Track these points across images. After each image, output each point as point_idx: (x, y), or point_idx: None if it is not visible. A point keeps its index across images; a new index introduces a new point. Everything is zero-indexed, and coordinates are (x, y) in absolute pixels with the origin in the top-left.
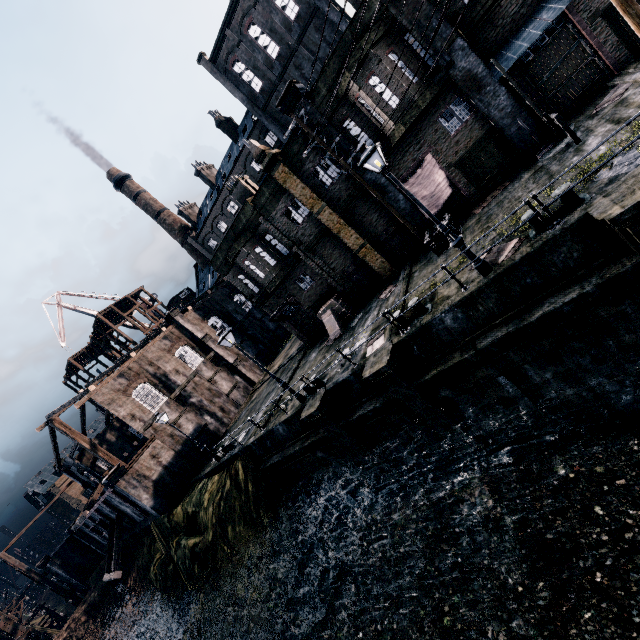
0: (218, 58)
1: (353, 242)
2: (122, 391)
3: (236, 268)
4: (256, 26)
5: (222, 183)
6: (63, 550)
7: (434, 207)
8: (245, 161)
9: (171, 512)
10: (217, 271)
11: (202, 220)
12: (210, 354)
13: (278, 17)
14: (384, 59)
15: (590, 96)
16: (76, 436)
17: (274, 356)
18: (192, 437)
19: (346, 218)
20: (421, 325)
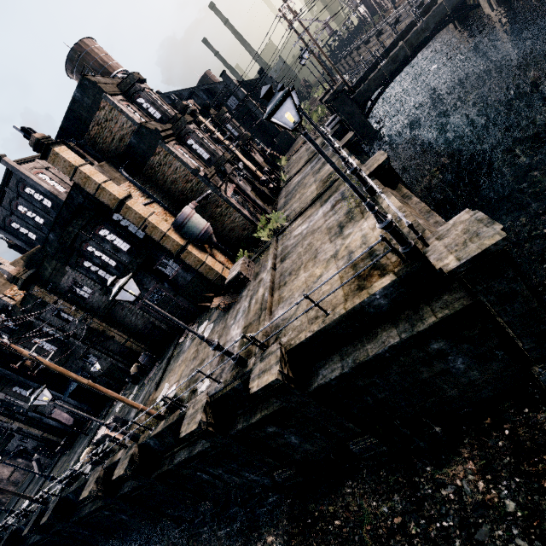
0: None
1: (38, 432)
2: None
3: None
4: (23, 206)
5: None
6: None
7: (70, 422)
8: None
9: None
10: None
11: None
12: None
13: (38, 205)
14: (9, 392)
15: (117, 390)
16: None
17: None
18: None
19: (32, 421)
20: (16, 528)
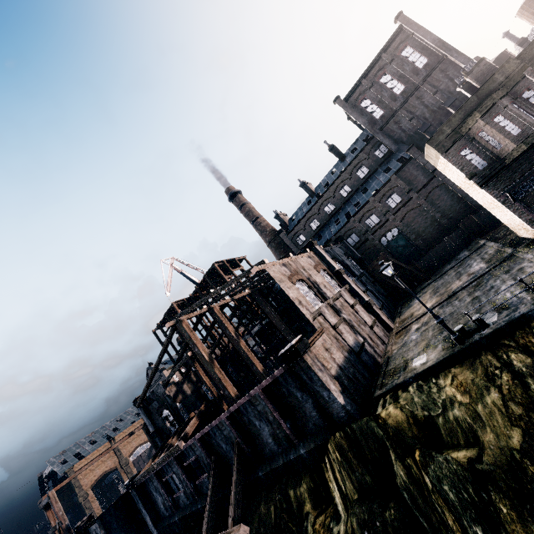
0: (350, 98)
1: None
2: (287, 277)
3: (463, 141)
4: (387, 76)
5: (324, 189)
6: (108, 514)
7: None
8: (352, 169)
9: (377, 415)
10: (435, 148)
11: (295, 221)
12: (346, 286)
13: (408, 67)
14: None
15: None
16: (198, 343)
17: (398, 313)
18: (354, 349)
19: None
20: None
